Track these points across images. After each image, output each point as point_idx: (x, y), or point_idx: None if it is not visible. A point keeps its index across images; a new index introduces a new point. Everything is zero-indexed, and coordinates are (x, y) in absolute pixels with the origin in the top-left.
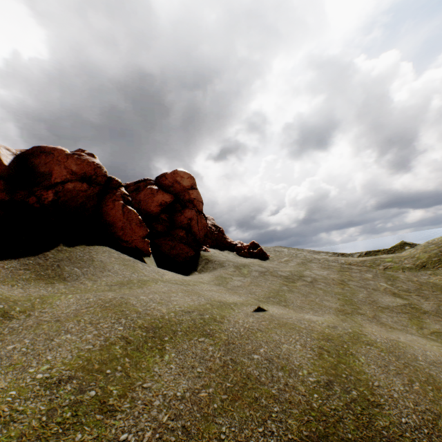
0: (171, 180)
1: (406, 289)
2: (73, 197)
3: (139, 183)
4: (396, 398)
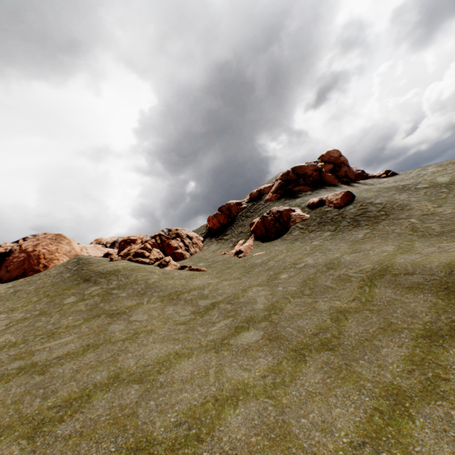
0: (327, 157)
1: None
2: (315, 177)
3: None
4: (420, 182)
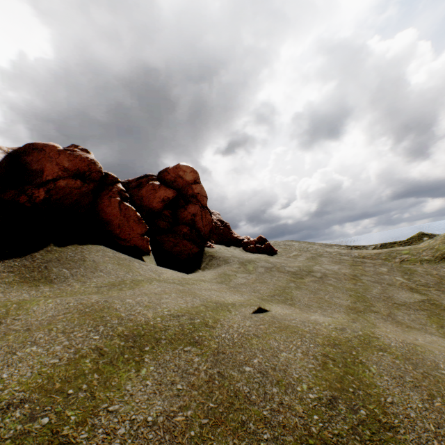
0: (174, 175)
1: (424, 283)
2: (66, 195)
3: (141, 179)
4: (414, 419)
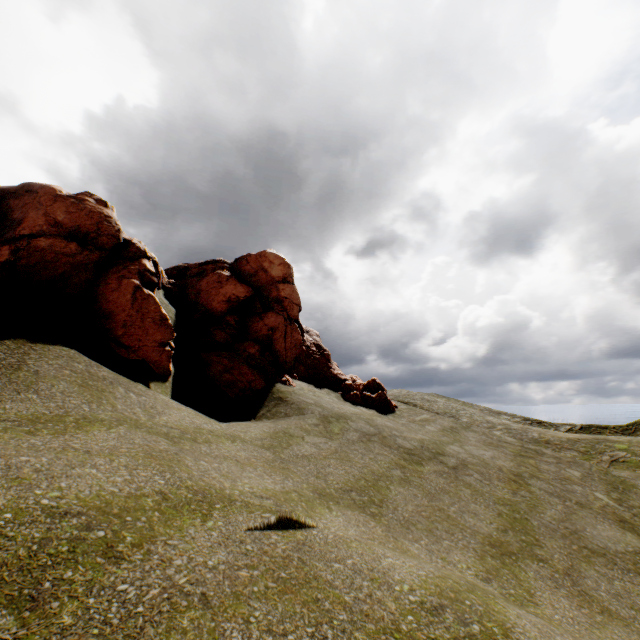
0: (255, 266)
1: None
2: (47, 262)
3: (207, 265)
4: None
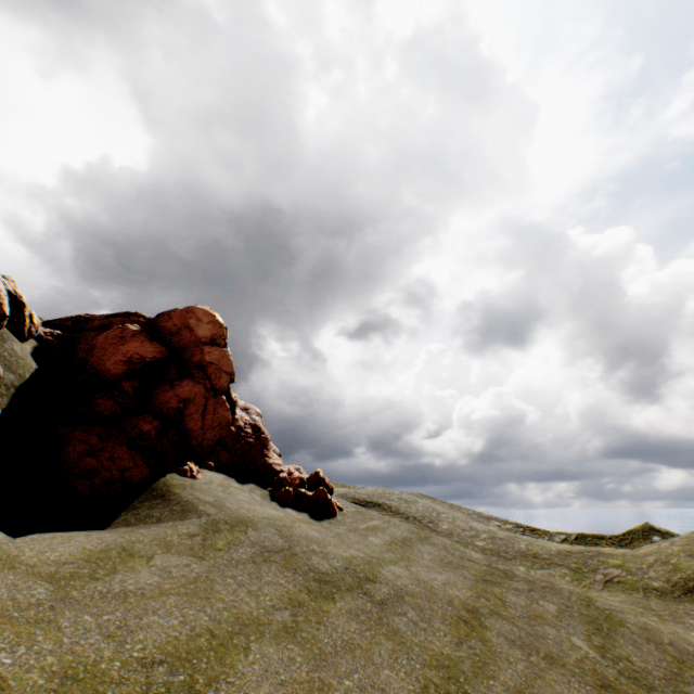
0: (179, 322)
1: (641, 670)
2: None
3: (115, 317)
4: None
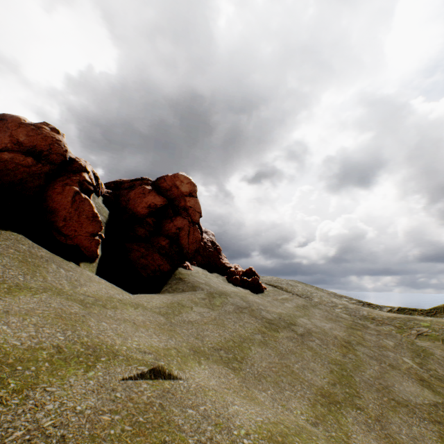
0: (170, 183)
1: (442, 375)
2: (8, 170)
3: (136, 181)
4: None
